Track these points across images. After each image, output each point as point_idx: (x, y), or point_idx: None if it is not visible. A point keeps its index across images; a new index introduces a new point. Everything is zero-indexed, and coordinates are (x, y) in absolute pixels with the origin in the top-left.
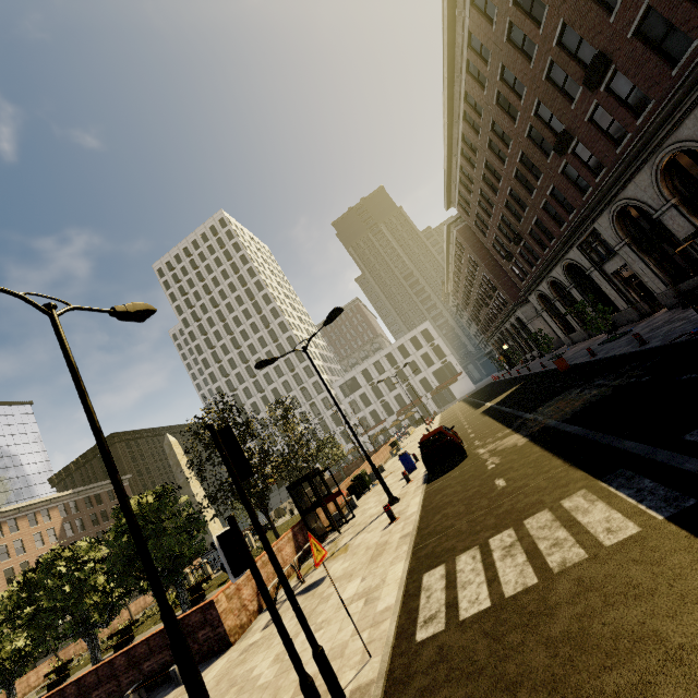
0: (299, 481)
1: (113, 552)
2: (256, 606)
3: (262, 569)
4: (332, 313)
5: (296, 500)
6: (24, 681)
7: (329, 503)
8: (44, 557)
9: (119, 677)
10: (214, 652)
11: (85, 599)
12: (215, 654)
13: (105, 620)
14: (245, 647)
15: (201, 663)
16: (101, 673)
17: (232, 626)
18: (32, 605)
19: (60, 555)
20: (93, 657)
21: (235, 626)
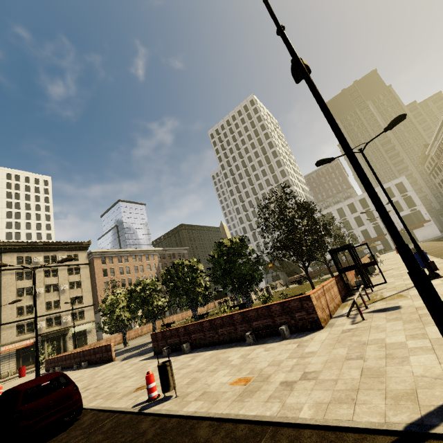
0: (340, 248)
1: (214, 266)
2: (328, 313)
3: (326, 293)
4: (395, 119)
5: (334, 261)
6: (148, 326)
7: (347, 274)
8: (177, 261)
9: (236, 325)
10: (306, 329)
11: (197, 287)
12: (307, 330)
13: (202, 303)
14: (343, 329)
15: (295, 333)
16: (225, 320)
17: (320, 317)
18: (172, 283)
19: (183, 263)
20: (195, 319)
21: (321, 317)
